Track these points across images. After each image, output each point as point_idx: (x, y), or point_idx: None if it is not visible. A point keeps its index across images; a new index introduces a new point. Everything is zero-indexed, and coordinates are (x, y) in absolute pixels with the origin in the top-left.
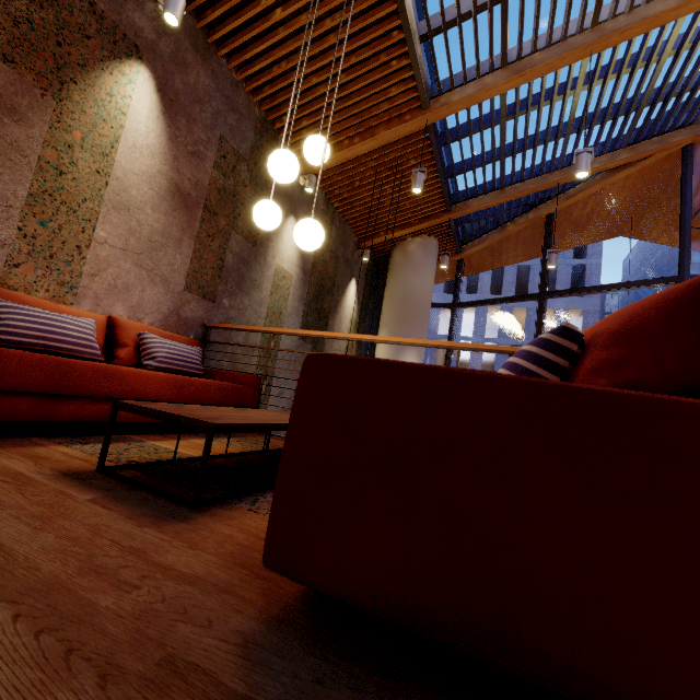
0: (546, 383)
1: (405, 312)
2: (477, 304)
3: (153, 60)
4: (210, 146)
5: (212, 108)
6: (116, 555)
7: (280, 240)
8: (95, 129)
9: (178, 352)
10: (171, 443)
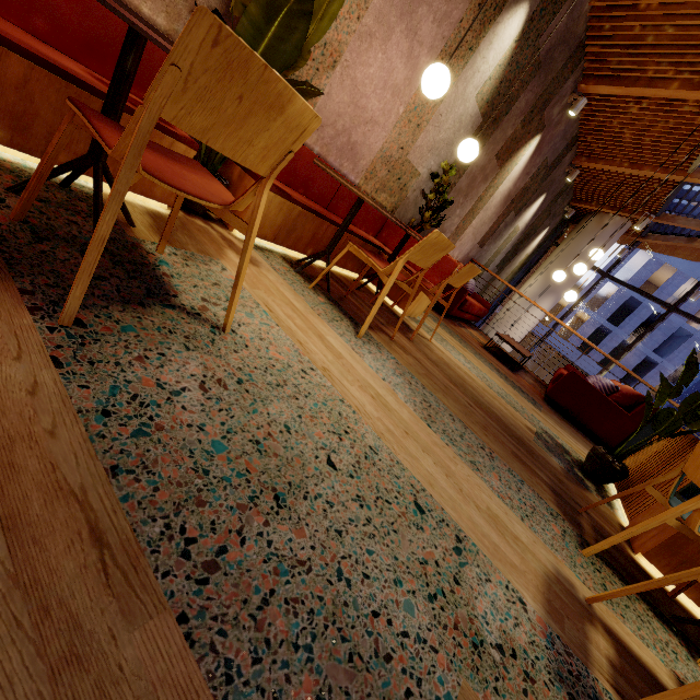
0: (604, 396)
1: (567, 268)
2: (623, 285)
3: (546, 130)
4: (537, 165)
5: (553, 143)
6: (516, 379)
7: (529, 210)
8: (502, 176)
9: (473, 286)
10: (472, 332)
